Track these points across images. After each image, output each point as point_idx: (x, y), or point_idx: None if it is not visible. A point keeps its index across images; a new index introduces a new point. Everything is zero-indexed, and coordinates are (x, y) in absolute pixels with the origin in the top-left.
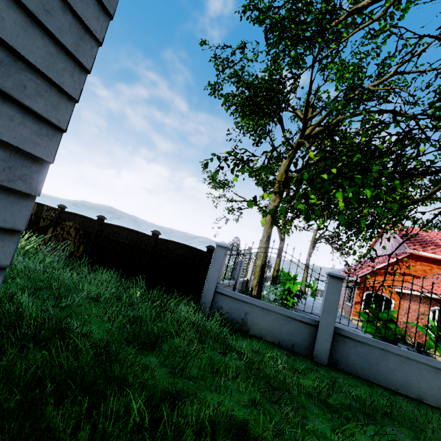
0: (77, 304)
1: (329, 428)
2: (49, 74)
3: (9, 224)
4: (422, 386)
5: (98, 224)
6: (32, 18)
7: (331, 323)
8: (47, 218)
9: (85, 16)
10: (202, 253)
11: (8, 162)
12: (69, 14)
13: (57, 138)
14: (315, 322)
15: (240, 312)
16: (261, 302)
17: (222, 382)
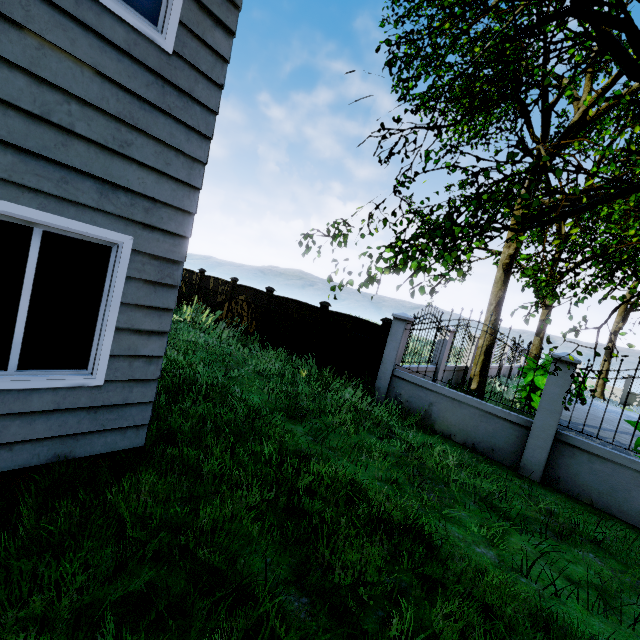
0: (244, 377)
1: (476, 523)
2: (175, 204)
3: (166, 306)
4: None
5: (267, 297)
6: (160, 174)
7: (551, 426)
8: (222, 293)
9: (191, 152)
10: (377, 327)
11: (160, 267)
12: (181, 156)
13: (186, 244)
14: (528, 422)
15: (422, 402)
16: (450, 391)
17: (363, 458)
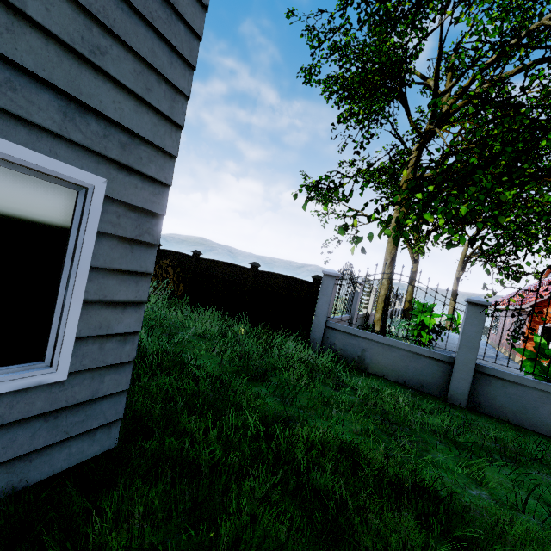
0: (187, 341)
1: (454, 463)
2: (156, 142)
3: (144, 269)
4: None
5: (194, 260)
6: (139, 100)
7: (471, 360)
8: None
9: (174, 80)
10: (308, 284)
11: (138, 221)
12: (163, 83)
13: (166, 194)
14: (450, 358)
15: (355, 349)
16: (380, 337)
17: (333, 412)
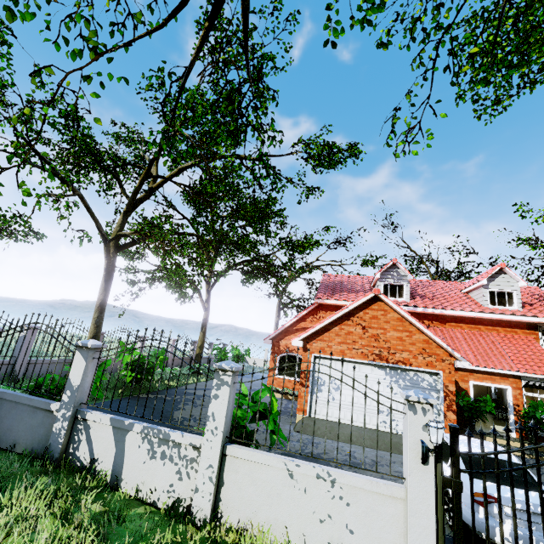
0: None
1: None
2: None
3: None
4: (20, 429)
5: None
6: None
7: None
8: None
9: None
10: None
11: None
12: None
13: None
14: None
15: None
16: None
17: None
